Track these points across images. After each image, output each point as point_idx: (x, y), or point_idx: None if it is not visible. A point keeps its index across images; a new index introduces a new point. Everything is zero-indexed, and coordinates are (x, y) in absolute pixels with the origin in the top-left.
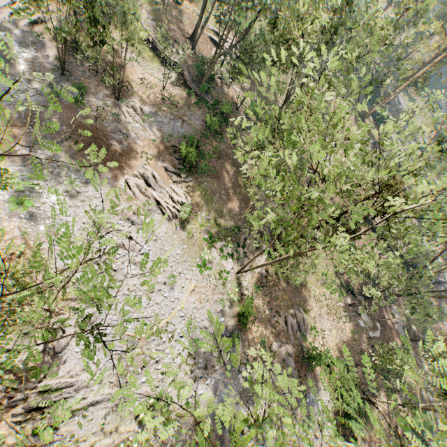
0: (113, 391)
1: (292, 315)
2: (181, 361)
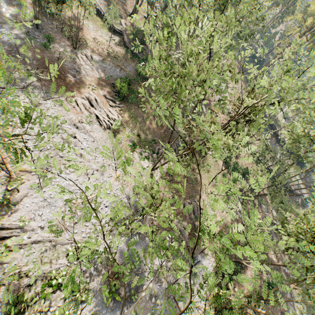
0: (51, 235)
1: (189, 203)
2: (104, 222)
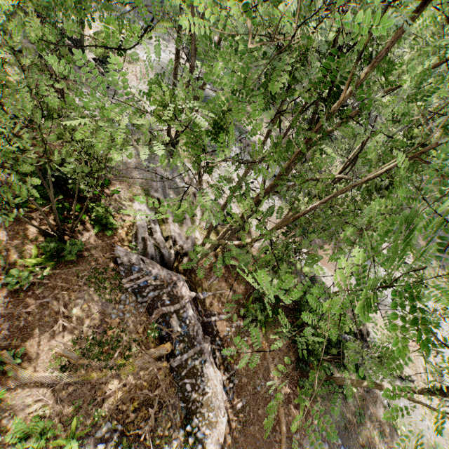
0: None
1: None
2: None
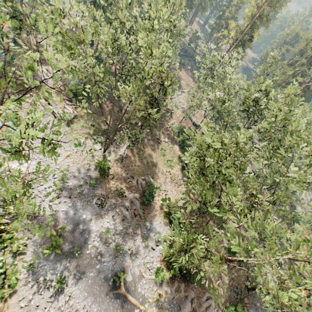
0: None
1: (143, 179)
2: (51, 190)
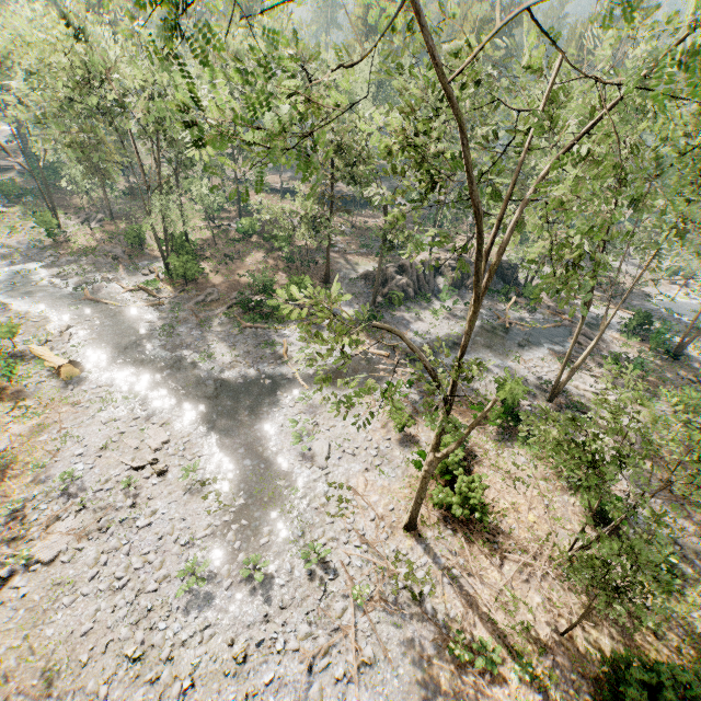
0: None
1: None
2: None
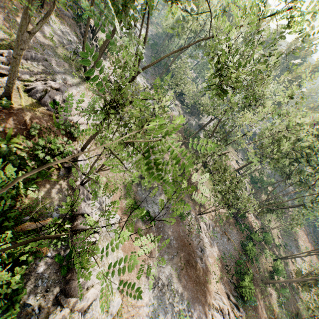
0: None
1: None
2: None
